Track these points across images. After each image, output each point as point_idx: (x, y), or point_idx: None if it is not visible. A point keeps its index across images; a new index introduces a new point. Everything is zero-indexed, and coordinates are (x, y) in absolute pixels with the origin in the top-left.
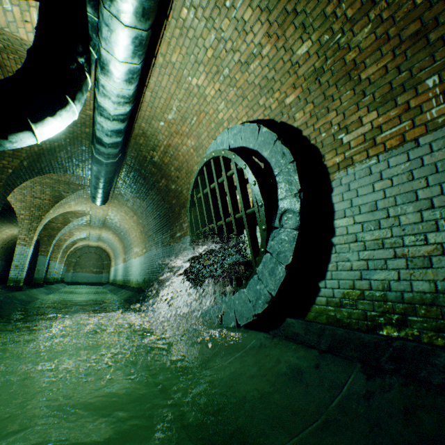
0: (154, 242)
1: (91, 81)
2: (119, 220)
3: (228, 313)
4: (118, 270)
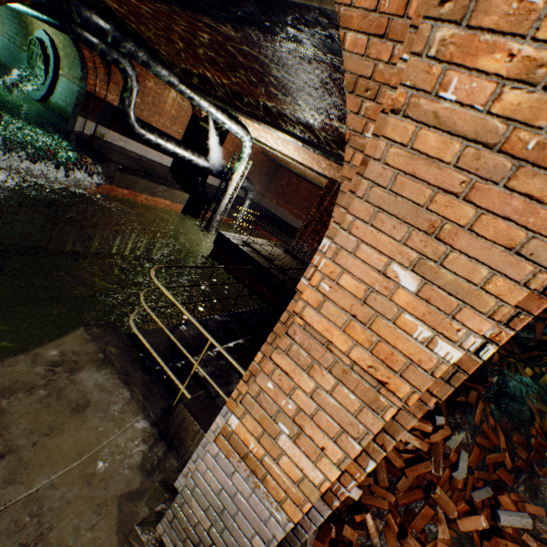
0: (8, 34)
1: None
2: None
3: (34, 97)
4: None
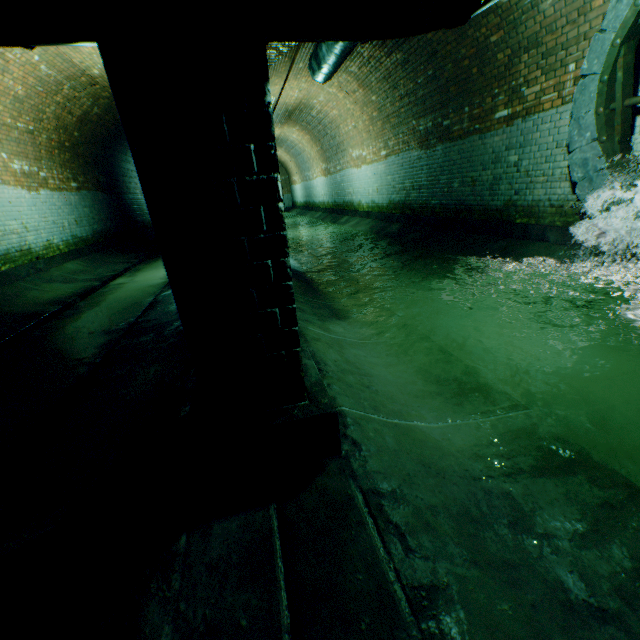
0: (412, 136)
1: None
2: (319, 105)
3: None
4: (314, 189)
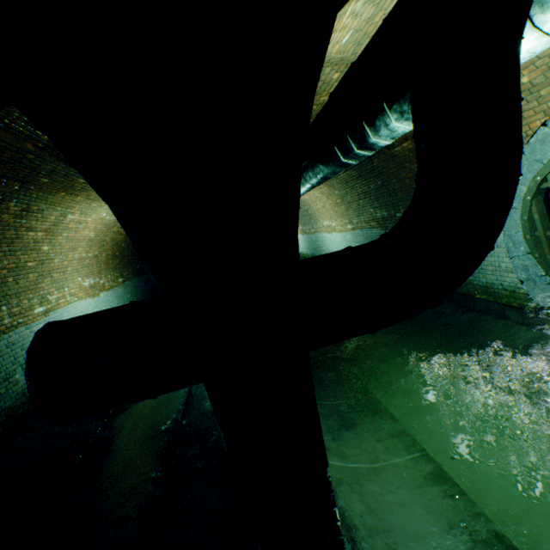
0: (371, 219)
1: (354, 56)
2: None
3: None
4: None
